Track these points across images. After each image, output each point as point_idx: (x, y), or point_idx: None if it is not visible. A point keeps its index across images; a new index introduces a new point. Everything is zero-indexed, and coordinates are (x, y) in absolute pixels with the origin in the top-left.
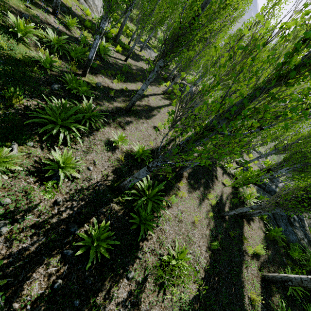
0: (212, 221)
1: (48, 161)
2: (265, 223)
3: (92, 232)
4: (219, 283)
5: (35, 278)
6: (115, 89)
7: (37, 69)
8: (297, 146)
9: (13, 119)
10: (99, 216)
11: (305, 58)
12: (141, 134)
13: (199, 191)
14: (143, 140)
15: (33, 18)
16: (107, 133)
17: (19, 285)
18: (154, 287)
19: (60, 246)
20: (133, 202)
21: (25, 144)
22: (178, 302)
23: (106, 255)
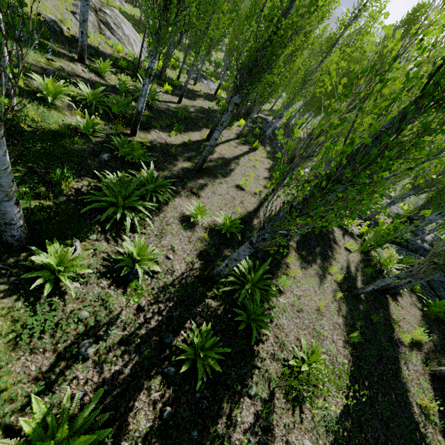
0: (343, 304)
1: (120, 256)
2: (418, 297)
3: (194, 339)
4: (372, 389)
5: (139, 408)
6: (175, 144)
7: (78, 138)
8: None
9: (66, 209)
10: (195, 318)
11: None
12: (221, 200)
13: (317, 265)
14: (226, 207)
15: (58, 72)
16: (179, 206)
17: (123, 419)
18: (286, 405)
19: (157, 363)
20: (233, 294)
21: (88, 239)
22: (321, 420)
23: (217, 368)
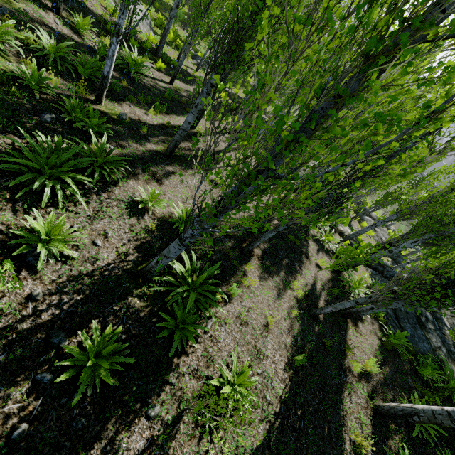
0: (297, 323)
1: (19, 231)
2: (381, 325)
3: (86, 343)
4: (303, 419)
5: None
6: (150, 124)
7: (16, 90)
8: (430, 207)
9: None
10: (106, 318)
11: (409, 30)
12: (188, 192)
13: (279, 277)
14: (191, 200)
15: (17, 14)
16: (132, 190)
17: None
18: (193, 431)
19: (31, 367)
20: (167, 296)
21: None
22: (232, 452)
23: (108, 381)
